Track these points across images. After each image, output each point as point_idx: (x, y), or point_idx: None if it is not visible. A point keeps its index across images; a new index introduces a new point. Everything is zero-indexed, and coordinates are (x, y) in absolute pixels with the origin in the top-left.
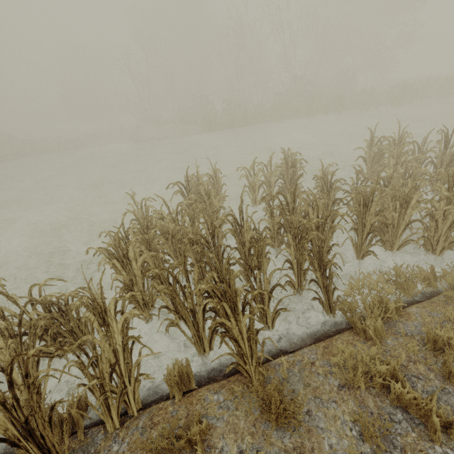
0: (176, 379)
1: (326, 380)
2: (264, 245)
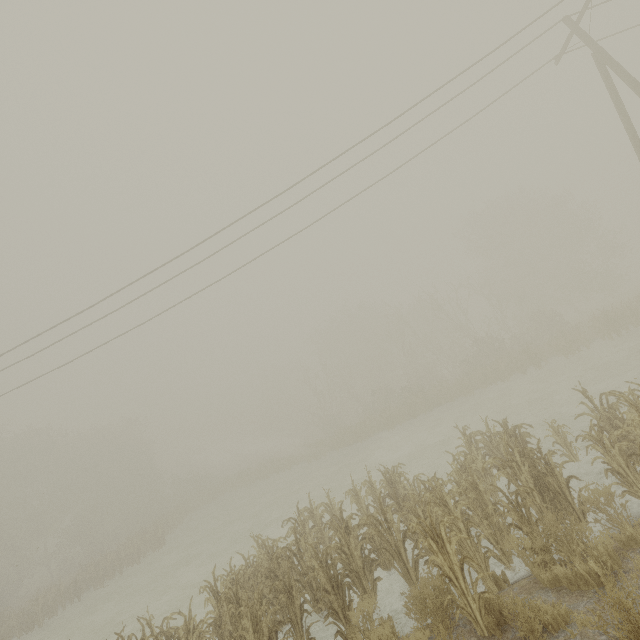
0: None
1: None
2: None
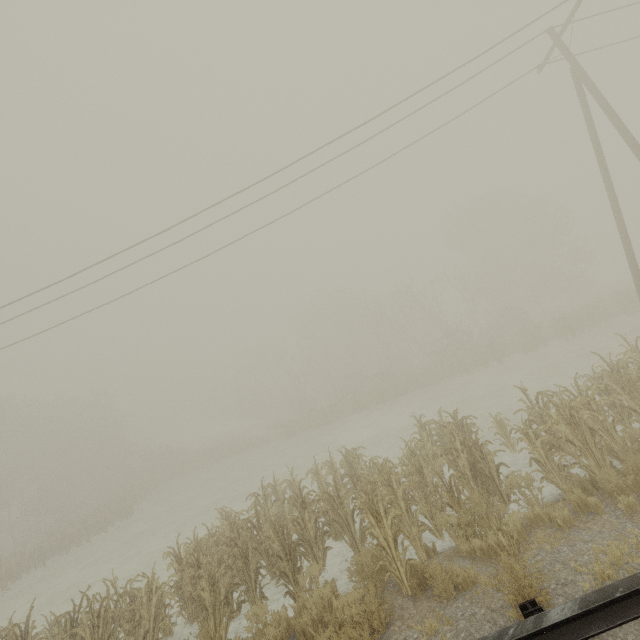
0: None
1: None
2: None
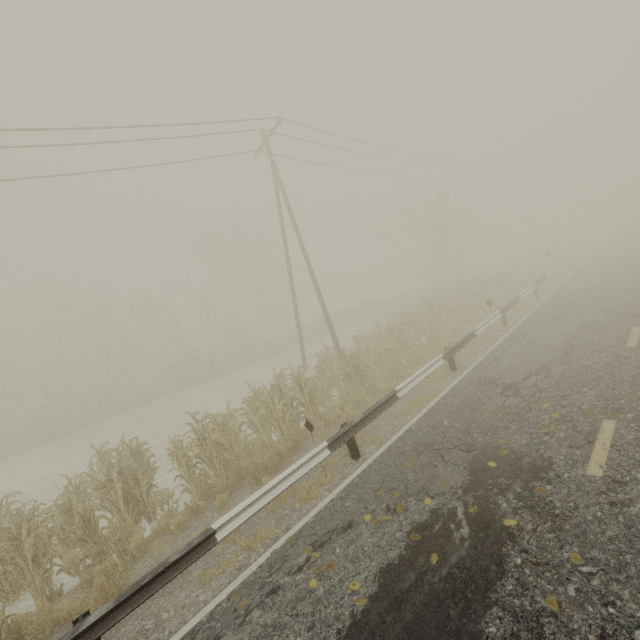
0: None
1: None
2: None
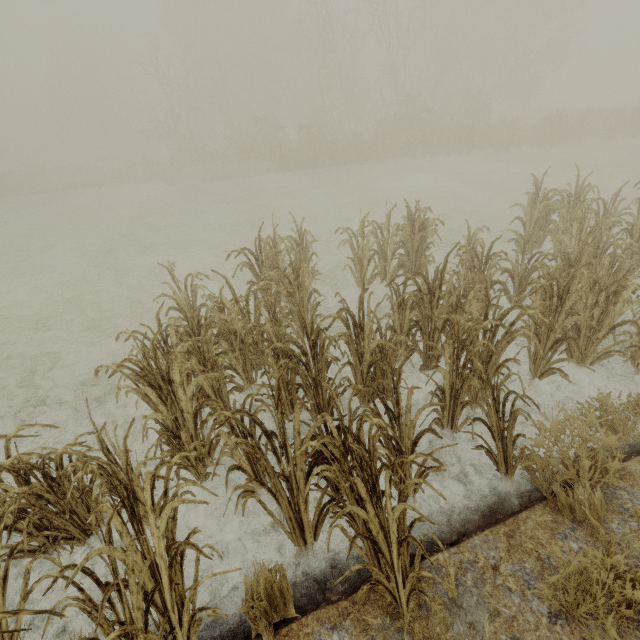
0: (263, 604)
1: (526, 603)
2: (394, 357)
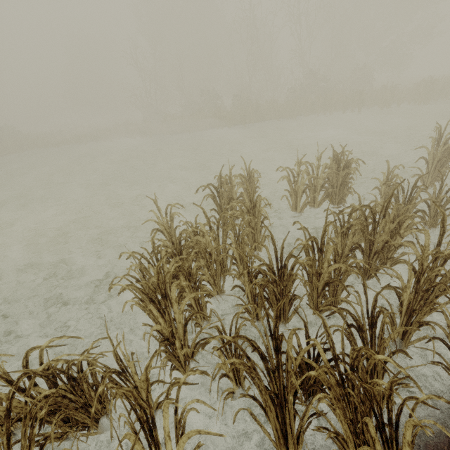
0: None
1: None
2: (346, 276)
